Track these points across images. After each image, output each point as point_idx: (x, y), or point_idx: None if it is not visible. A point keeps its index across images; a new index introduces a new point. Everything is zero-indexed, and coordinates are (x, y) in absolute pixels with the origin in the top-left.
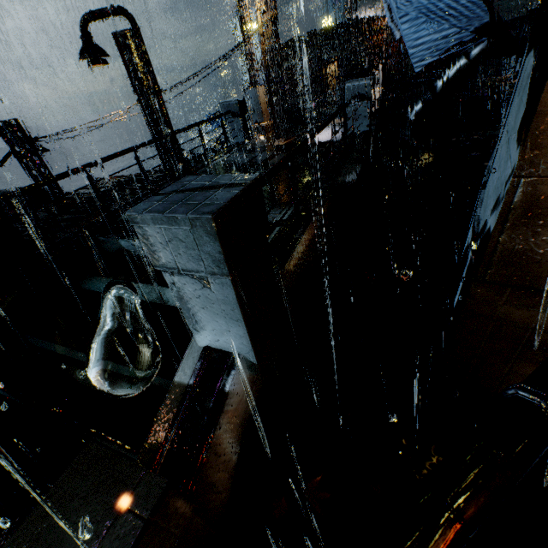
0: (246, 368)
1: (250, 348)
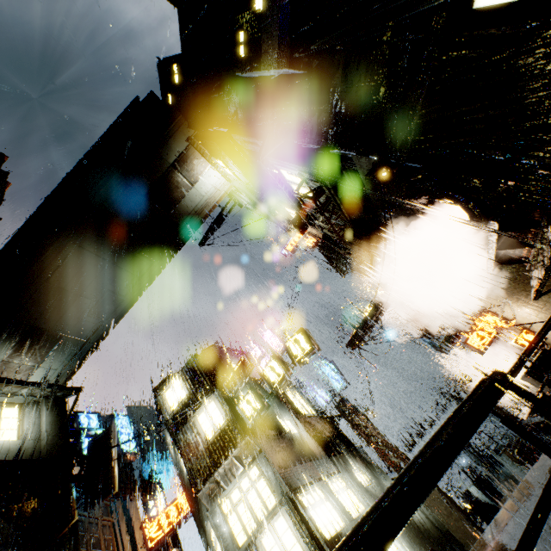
0: None
1: None
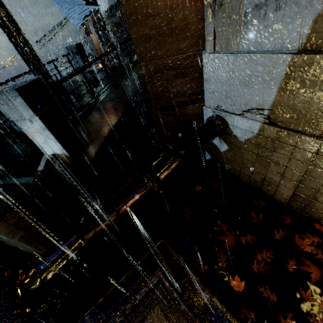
0: (67, 160)
1: (63, 149)
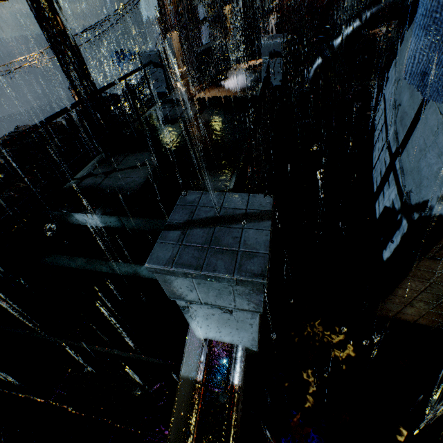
0: (245, 353)
1: (255, 344)
